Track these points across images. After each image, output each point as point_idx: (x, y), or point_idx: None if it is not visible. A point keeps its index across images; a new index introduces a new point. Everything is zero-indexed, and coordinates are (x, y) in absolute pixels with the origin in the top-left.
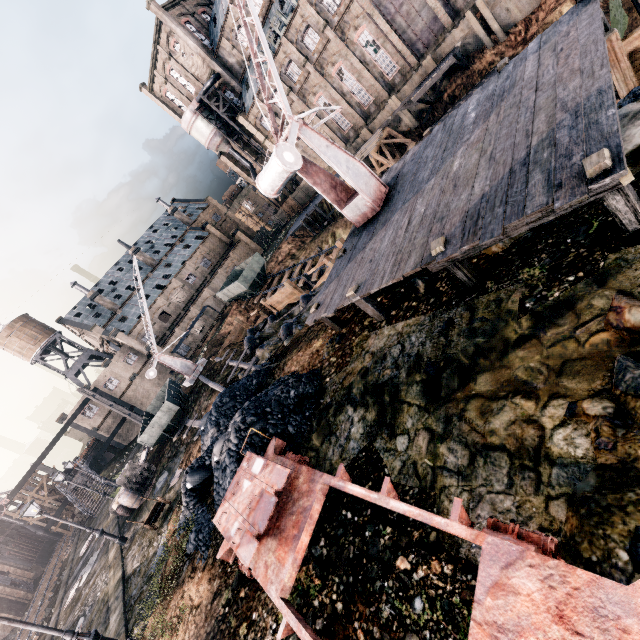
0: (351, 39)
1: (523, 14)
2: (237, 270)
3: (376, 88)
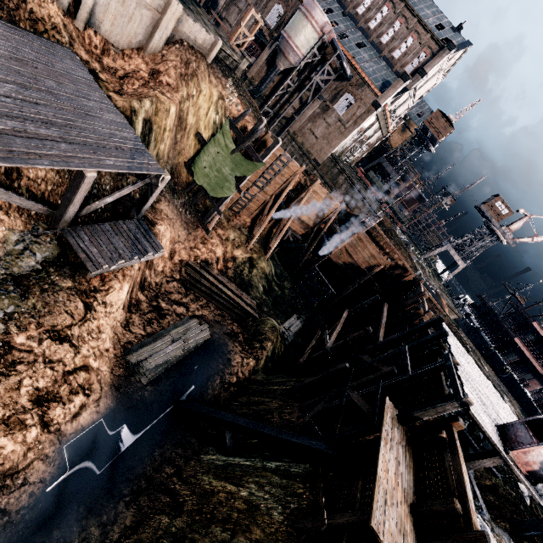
0: None
1: (111, 30)
2: None
3: None
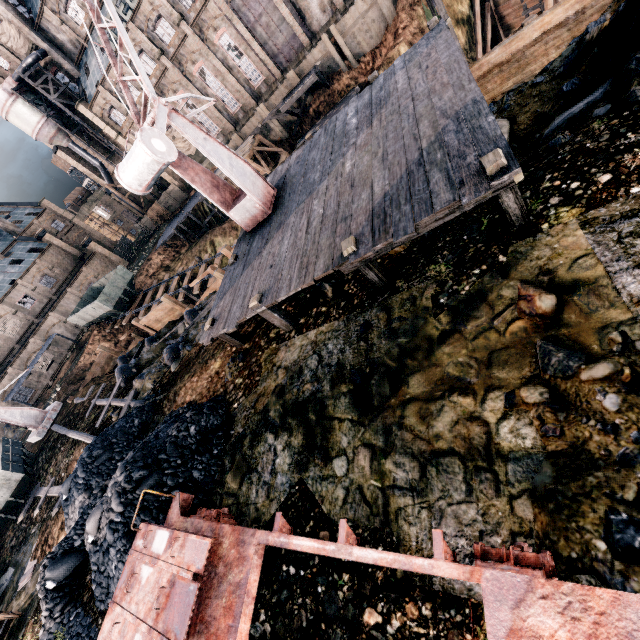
0: (211, 39)
1: (369, 47)
2: (95, 287)
3: (243, 94)
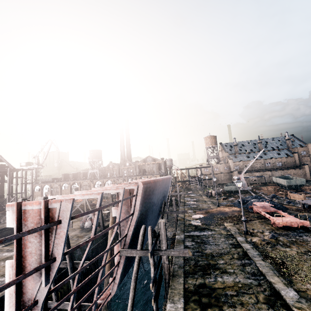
0: None
1: None
2: (289, 177)
3: None
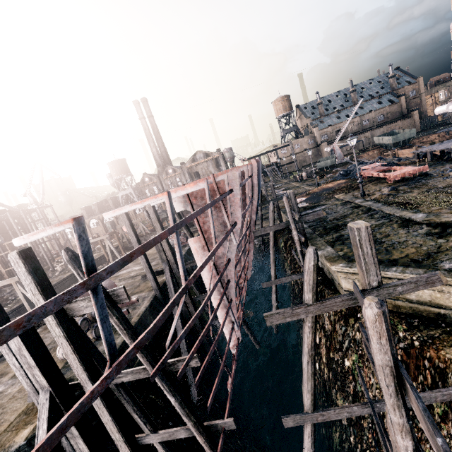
0: None
1: None
2: (395, 132)
3: None
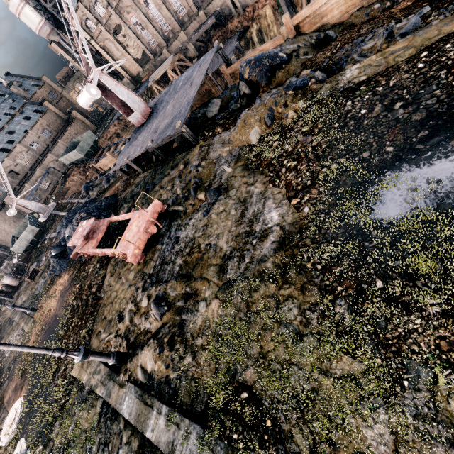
0: None
1: (252, 1)
2: (75, 142)
3: (172, 21)
